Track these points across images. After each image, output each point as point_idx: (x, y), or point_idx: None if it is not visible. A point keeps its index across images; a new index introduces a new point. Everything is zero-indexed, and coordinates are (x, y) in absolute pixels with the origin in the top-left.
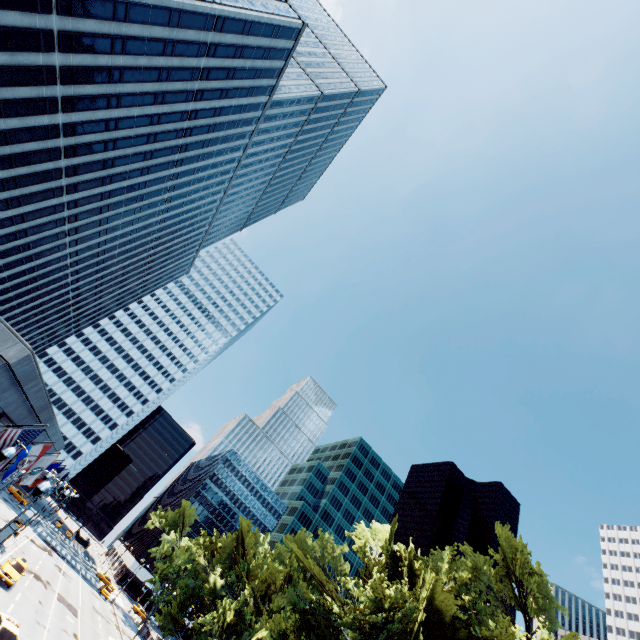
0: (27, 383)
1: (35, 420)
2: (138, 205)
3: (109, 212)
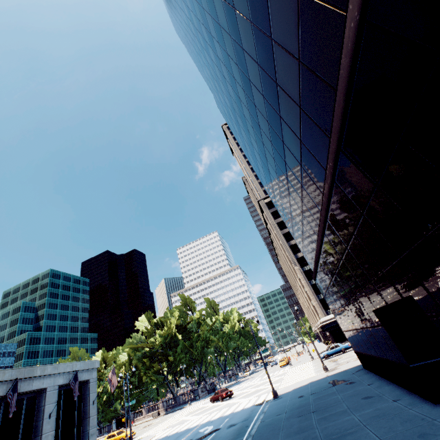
0: None
1: None
2: None
3: None
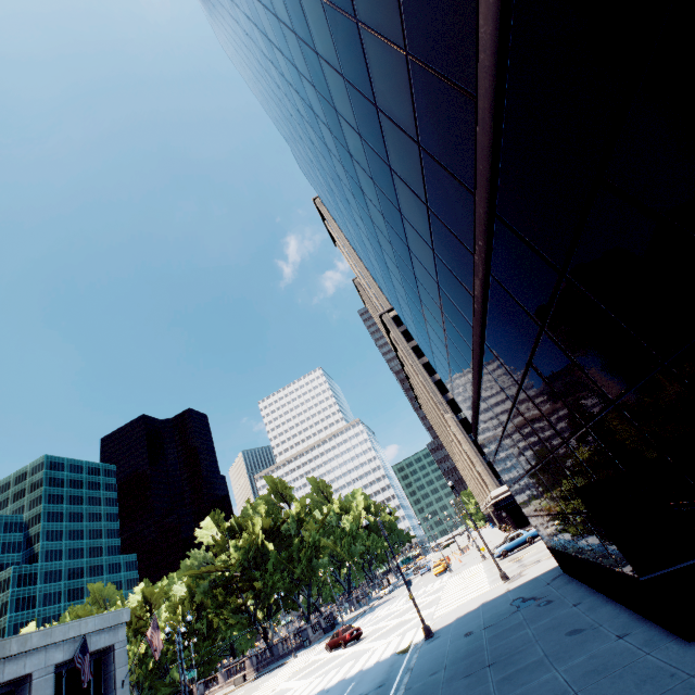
0: None
1: None
2: None
3: None
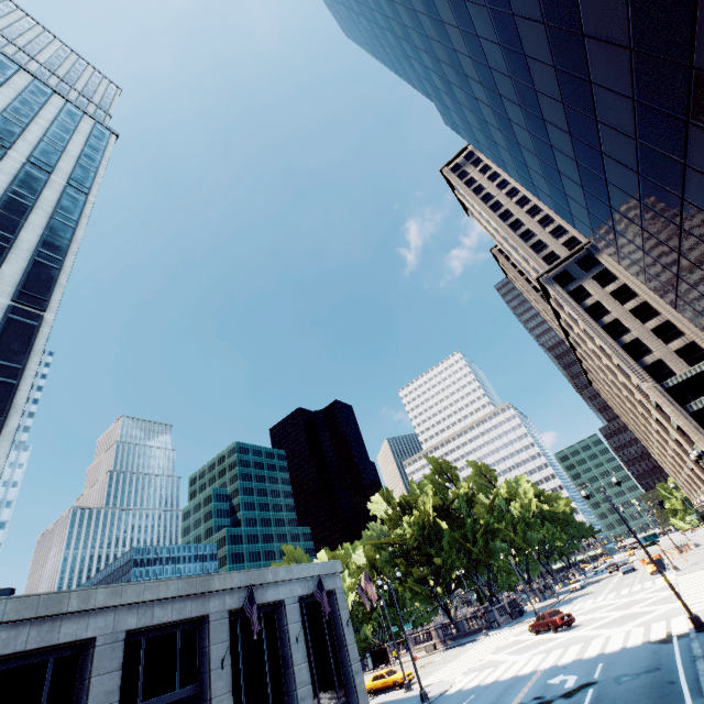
0: None
1: None
2: None
3: None
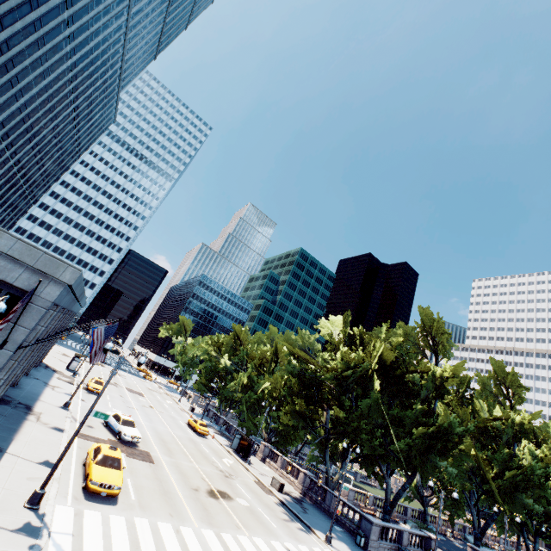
0: (77, 288)
1: (75, 301)
2: (41, 52)
3: (15, 68)
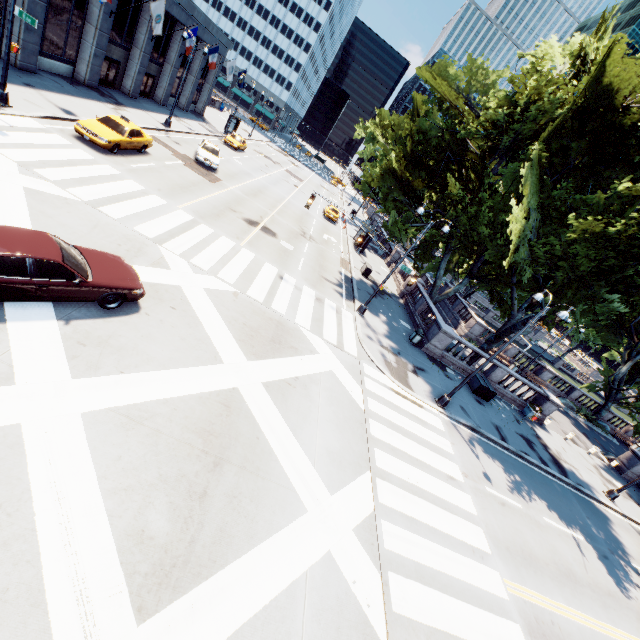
0: None
1: None
2: None
3: None
